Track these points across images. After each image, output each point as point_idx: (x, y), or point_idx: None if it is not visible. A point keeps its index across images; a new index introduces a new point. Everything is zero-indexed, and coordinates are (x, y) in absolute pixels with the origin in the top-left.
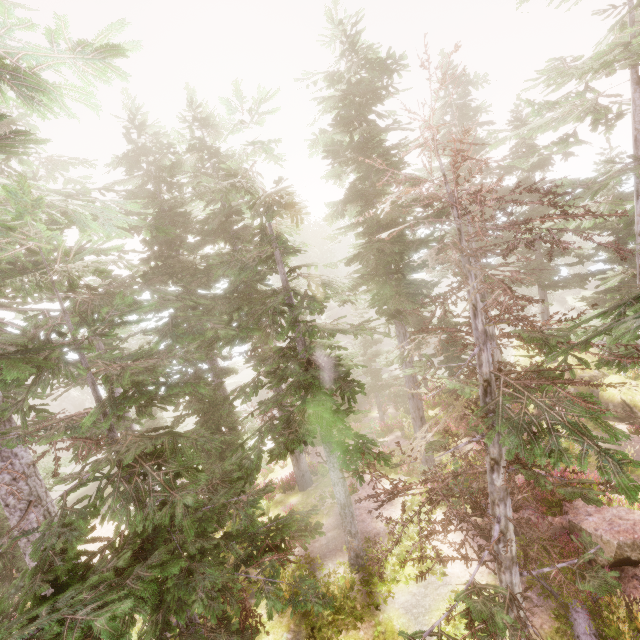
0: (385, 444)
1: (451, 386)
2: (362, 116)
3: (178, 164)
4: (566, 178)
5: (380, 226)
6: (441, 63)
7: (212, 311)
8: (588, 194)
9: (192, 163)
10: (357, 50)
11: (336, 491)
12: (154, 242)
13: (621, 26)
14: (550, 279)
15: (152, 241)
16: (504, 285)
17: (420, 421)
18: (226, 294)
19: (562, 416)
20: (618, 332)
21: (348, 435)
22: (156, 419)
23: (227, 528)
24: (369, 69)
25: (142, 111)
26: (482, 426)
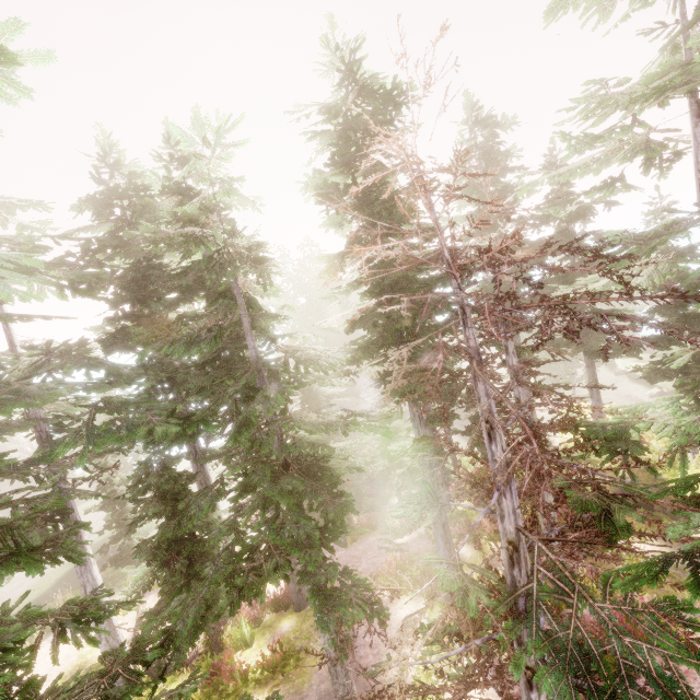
0: (405, 545)
1: (445, 585)
2: (363, 154)
3: (151, 208)
4: (617, 231)
5: (385, 286)
6: (465, 104)
7: (184, 385)
8: (644, 251)
9: (169, 207)
10: (357, 79)
11: (324, 640)
12: (119, 299)
13: (673, 49)
14: (598, 346)
15: (116, 298)
16: (527, 427)
17: (442, 529)
18: (205, 363)
19: (644, 656)
20: (694, 431)
21: (331, 575)
22: (124, 512)
23: (197, 666)
24: (369, 99)
25: (119, 149)
26: (504, 640)
